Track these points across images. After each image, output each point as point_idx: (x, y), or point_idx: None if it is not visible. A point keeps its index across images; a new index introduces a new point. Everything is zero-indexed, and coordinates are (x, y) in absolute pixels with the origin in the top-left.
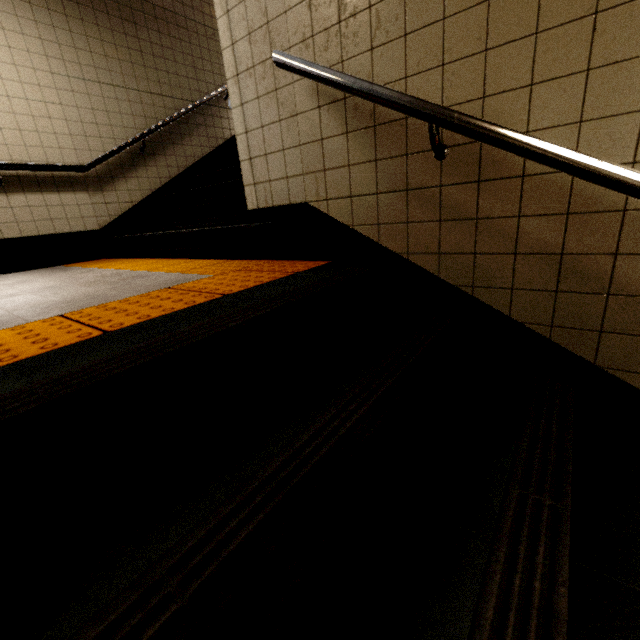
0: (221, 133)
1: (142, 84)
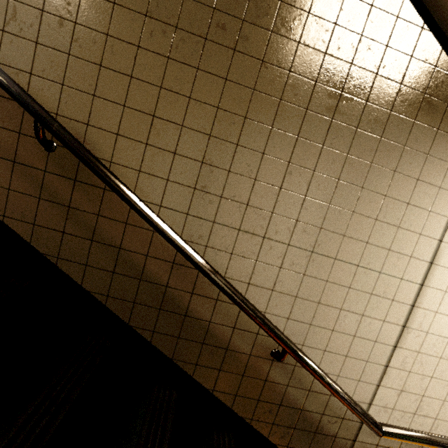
0: None
1: None
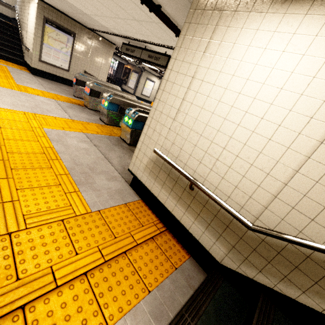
0: None
1: None
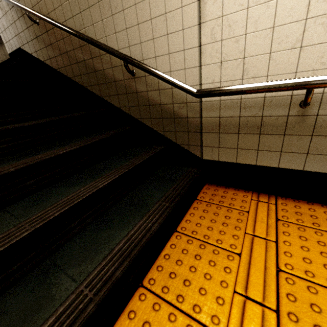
0: None
1: None
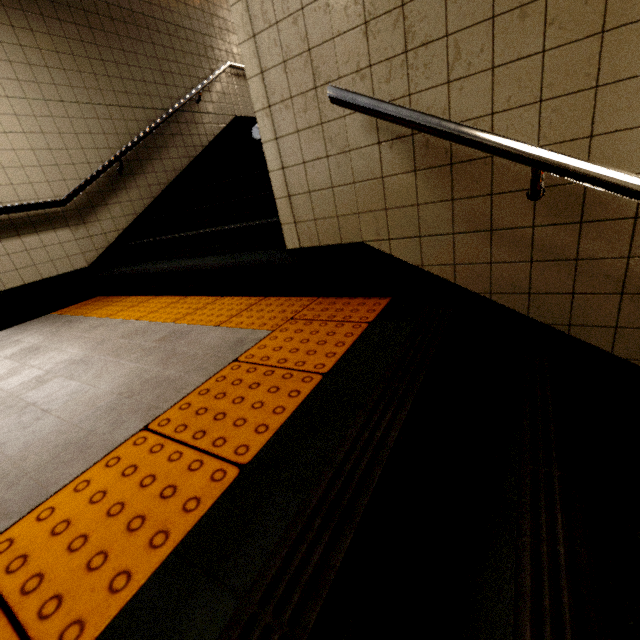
0: (198, 140)
1: (109, 97)
